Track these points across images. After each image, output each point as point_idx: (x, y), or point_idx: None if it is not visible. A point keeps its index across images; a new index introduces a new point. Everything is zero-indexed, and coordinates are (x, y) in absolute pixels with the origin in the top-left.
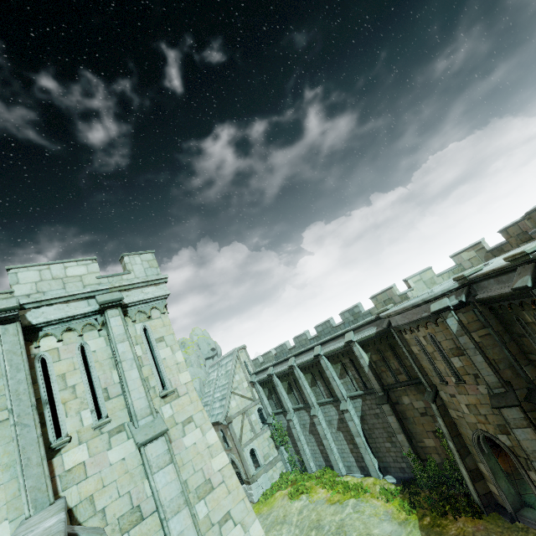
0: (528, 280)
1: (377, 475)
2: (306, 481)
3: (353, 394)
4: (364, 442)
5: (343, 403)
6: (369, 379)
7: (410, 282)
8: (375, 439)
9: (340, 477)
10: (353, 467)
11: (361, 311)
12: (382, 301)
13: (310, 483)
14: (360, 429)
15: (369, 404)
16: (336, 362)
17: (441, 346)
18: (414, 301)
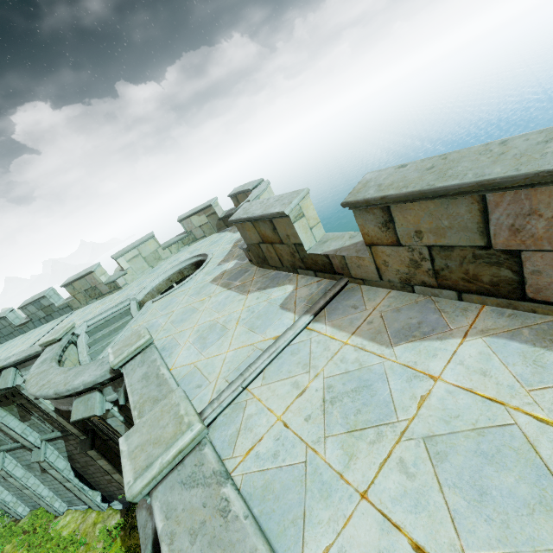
0: (148, 544)
1: (100, 509)
2: (6, 544)
3: (49, 437)
4: (77, 485)
5: (36, 451)
6: (62, 425)
7: (122, 262)
8: (92, 475)
9: (55, 523)
10: (75, 501)
11: (54, 305)
12: (83, 291)
13: (12, 546)
14: (69, 471)
15: (75, 444)
16: (7, 404)
17: (118, 435)
18: (57, 377)
